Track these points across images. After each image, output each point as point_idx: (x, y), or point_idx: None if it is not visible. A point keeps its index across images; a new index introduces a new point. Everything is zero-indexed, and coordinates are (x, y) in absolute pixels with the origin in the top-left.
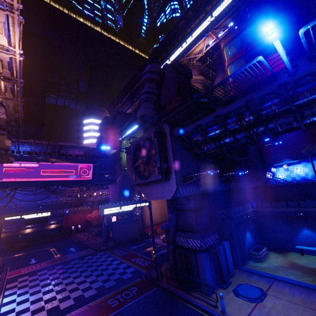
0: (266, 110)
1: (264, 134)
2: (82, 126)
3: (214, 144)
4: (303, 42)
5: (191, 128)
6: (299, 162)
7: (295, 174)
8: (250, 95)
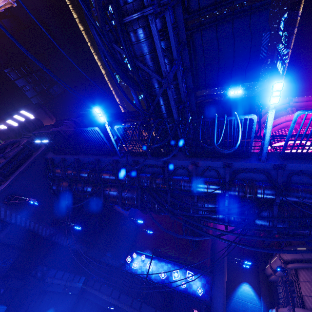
0: (105, 175)
1: (96, 193)
2: (15, 112)
3: (68, 184)
4: (120, 136)
5: (59, 158)
6: (154, 258)
7: (145, 268)
8: (99, 156)
